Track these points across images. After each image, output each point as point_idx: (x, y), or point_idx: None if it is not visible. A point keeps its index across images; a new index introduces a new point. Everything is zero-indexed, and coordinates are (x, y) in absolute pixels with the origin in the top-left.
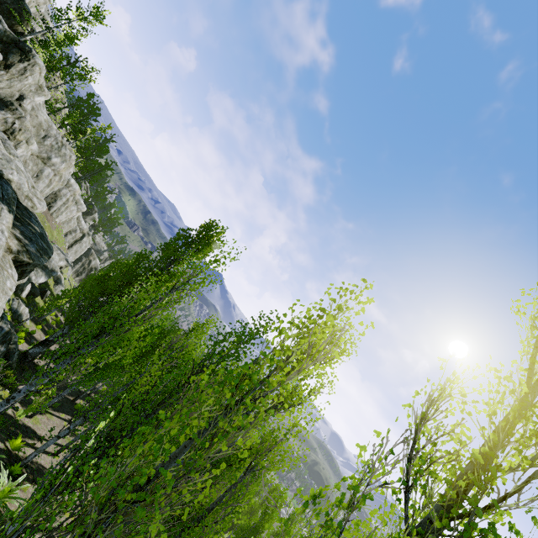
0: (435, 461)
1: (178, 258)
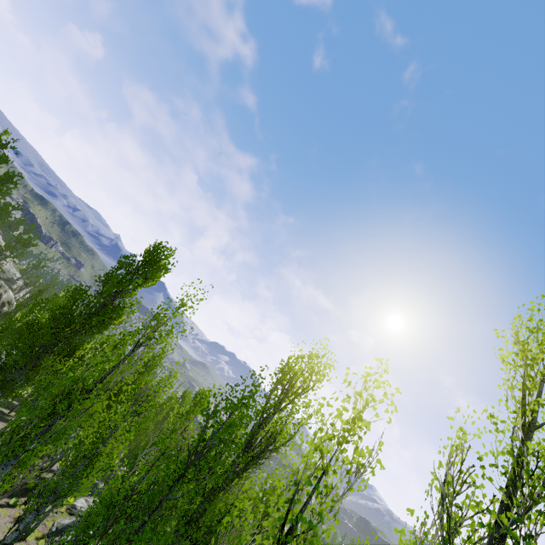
0: (476, 542)
1: (124, 290)
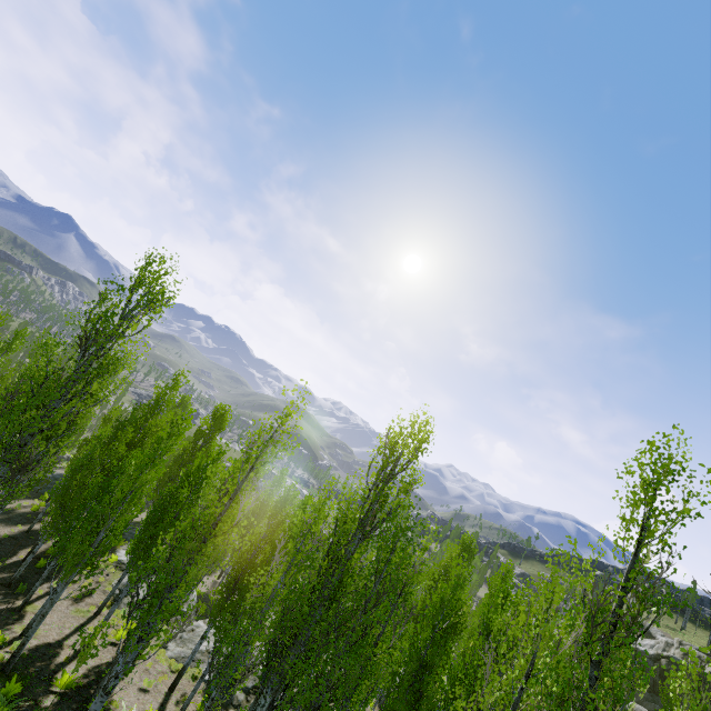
0: (612, 634)
1: (121, 333)
